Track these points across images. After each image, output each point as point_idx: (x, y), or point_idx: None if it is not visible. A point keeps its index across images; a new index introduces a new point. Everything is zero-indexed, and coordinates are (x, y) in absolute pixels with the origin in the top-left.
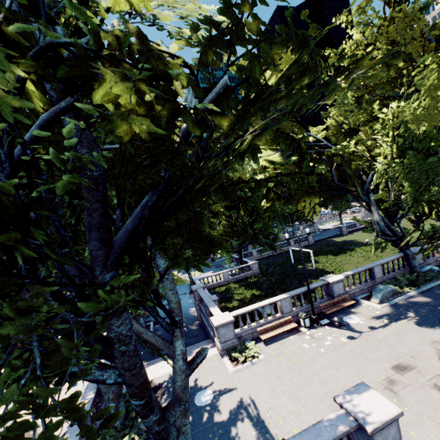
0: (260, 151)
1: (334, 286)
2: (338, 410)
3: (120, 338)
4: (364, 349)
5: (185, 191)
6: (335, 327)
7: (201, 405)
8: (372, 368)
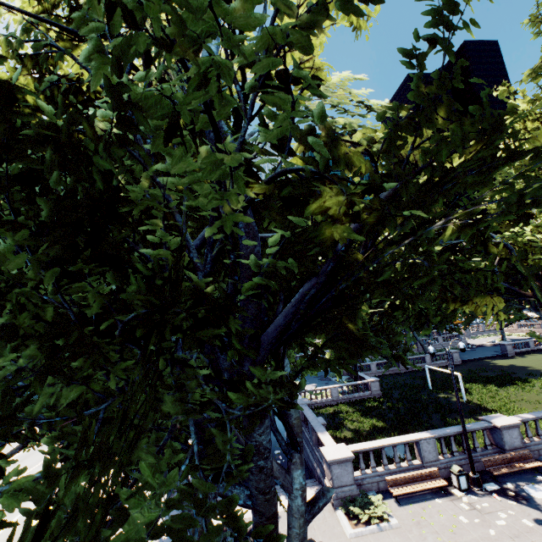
0: (433, 248)
1: (504, 432)
2: None
3: (260, 450)
4: None
5: (345, 288)
6: (511, 499)
7: None
8: None
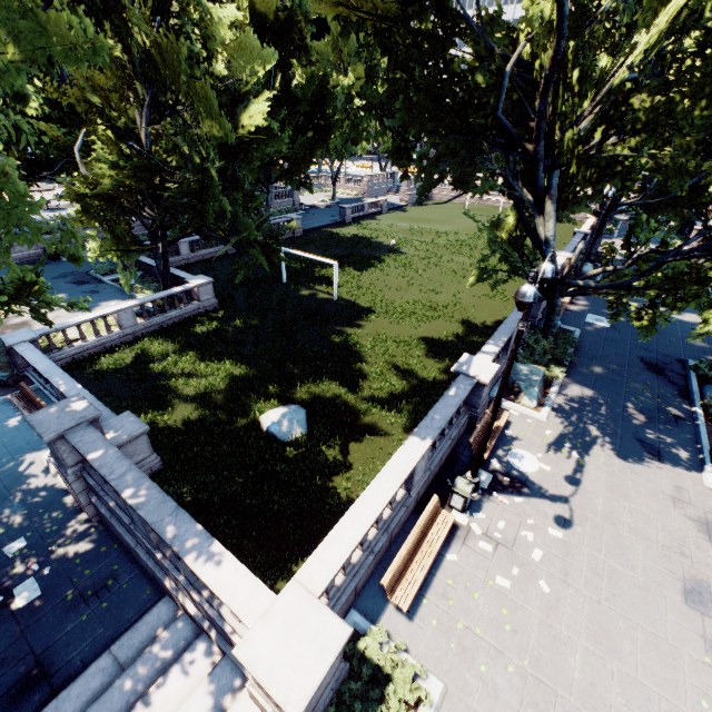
0: None
1: (485, 387)
2: None
3: None
4: (608, 556)
5: None
6: (515, 494)
7: None
8: (665, 619)
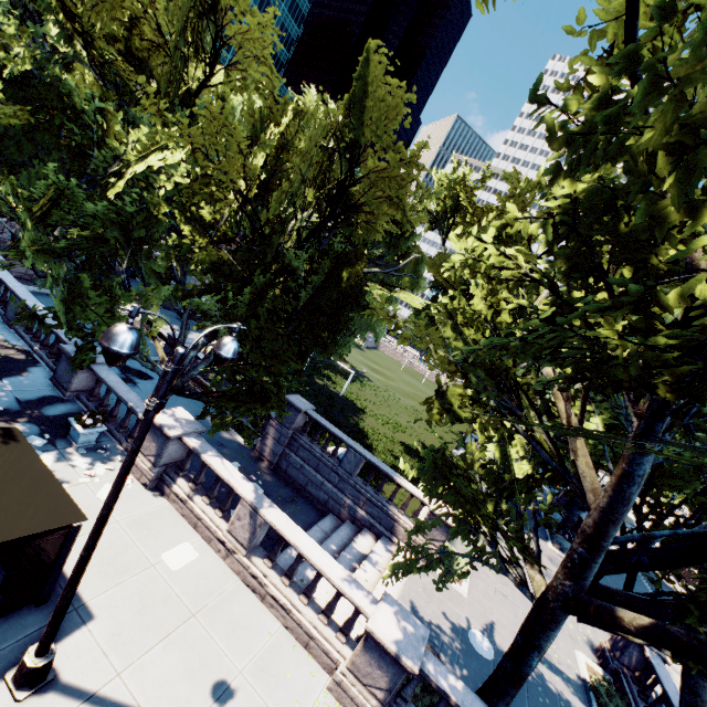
0: None
1: None
2: (644, 647)
3: None
4: (517, 554)
5: None
6: None
7: (492, 657)
8: None
